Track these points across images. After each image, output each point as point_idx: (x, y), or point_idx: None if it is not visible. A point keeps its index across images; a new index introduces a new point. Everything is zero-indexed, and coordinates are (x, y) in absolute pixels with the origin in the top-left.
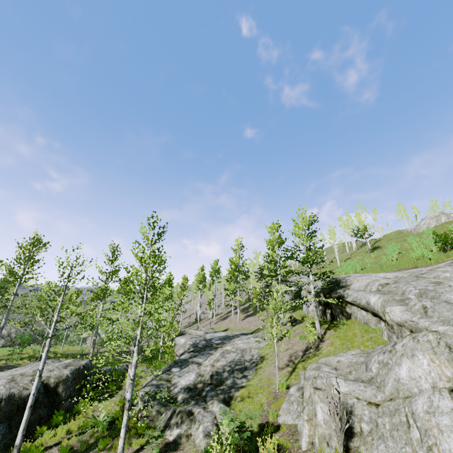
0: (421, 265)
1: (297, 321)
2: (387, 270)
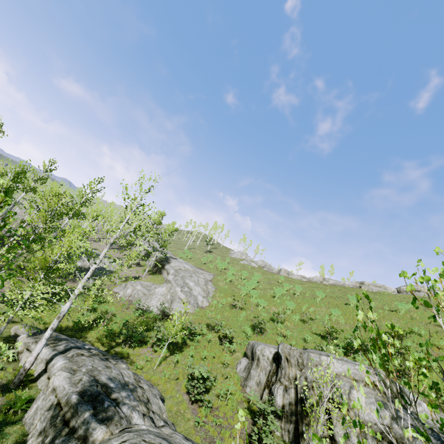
0: (206, 270)
1: (140, 265)
2: (196, 265)
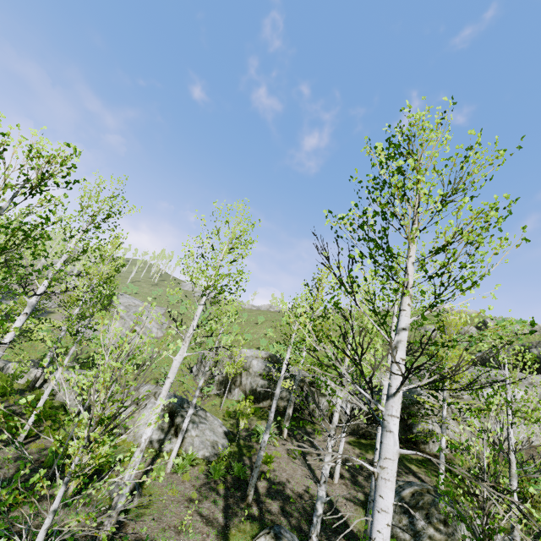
0: (157, 305)
1: None
2: (145, 300)
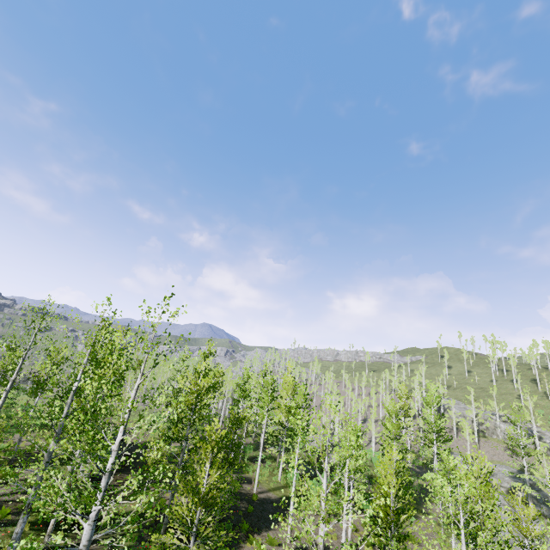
0: None
1: None
2: None
